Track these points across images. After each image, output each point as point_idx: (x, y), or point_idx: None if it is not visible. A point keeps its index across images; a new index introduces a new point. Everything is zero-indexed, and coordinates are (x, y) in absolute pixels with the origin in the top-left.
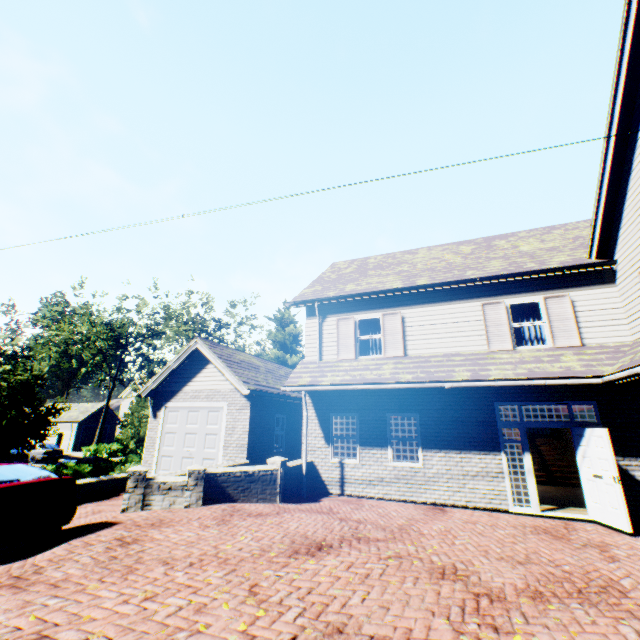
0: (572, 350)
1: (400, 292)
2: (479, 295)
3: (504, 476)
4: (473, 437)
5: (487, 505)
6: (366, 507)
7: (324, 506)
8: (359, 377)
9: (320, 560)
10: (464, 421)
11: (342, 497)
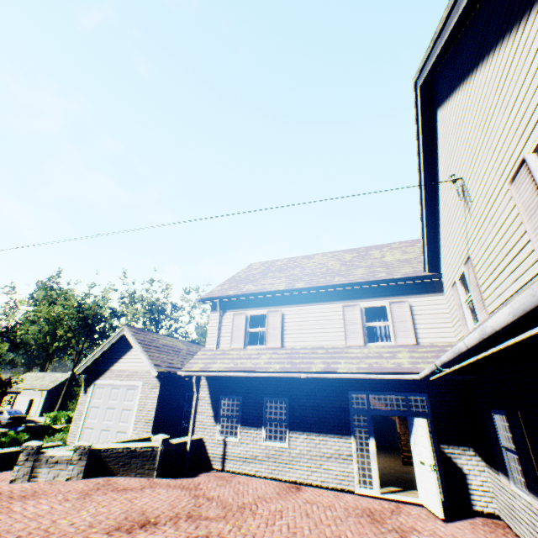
0: (408, 348)
1: (281, 293)
2: (341, 298)
3: (353, 458)
4: (330, 421)
5: (338, 485)
6: (231, 484)
7: (194, 482)
8: (240, 365)
9: (131, 537)
10: (324, 406)
11: (221, 473)
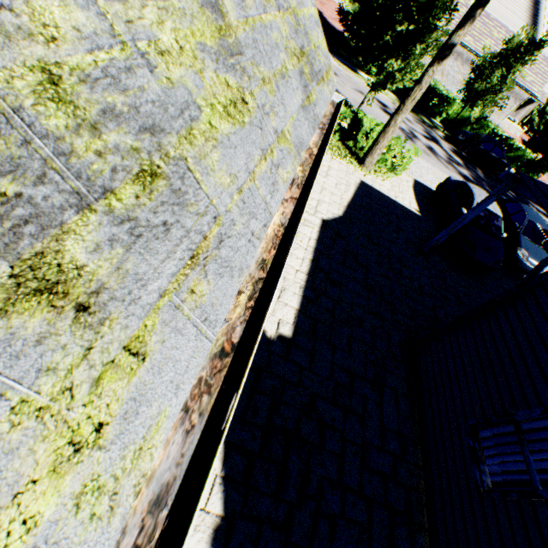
0: None
1: None
2: None
3: None
4: None
5: None
6: None
7: None
8: None
9: None
10: None
11: None
